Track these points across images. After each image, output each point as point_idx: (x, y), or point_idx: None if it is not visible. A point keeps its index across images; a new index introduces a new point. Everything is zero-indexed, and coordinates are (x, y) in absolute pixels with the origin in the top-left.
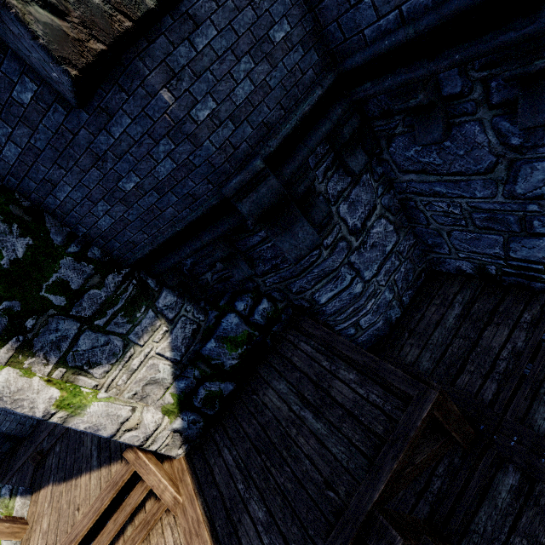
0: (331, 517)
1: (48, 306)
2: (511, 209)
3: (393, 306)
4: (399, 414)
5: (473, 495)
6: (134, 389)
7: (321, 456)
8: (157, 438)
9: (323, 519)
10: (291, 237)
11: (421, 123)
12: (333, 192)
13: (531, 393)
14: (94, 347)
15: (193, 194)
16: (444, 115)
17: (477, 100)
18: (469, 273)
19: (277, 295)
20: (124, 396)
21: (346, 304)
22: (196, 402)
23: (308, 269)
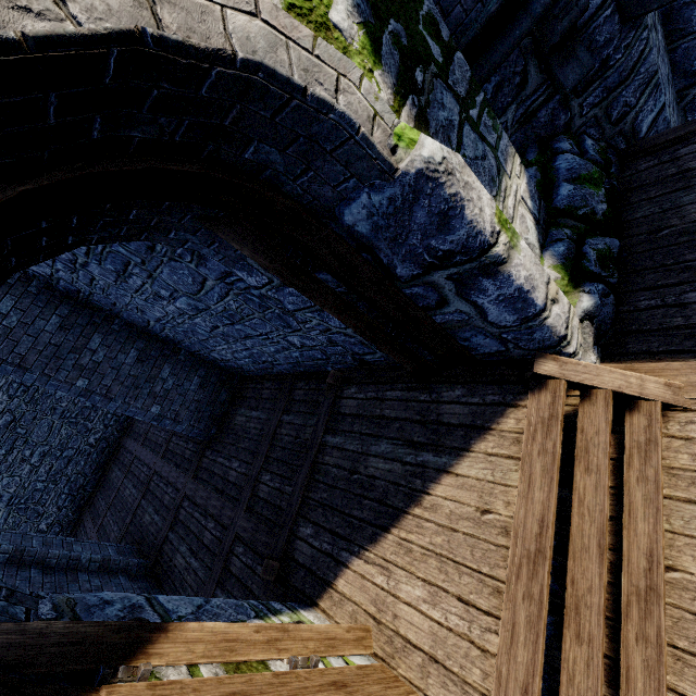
0: None
1: (428, 55)
2: None
3: None
4: None
5: None
6: None
7: None
8: (572, 329)
9: None
10: None
11: None
12: None
13: None
14: (475, 157)
15: None
16: None
17: None
18: None
19: (593, 131)
20: None
21: None
22: (592, 266)
23: (636, 67)
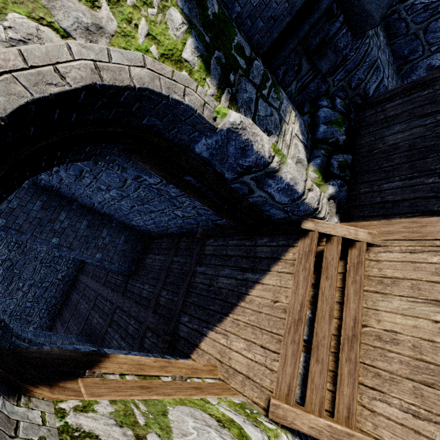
0: None
1: (237, 65)
2: None
3: None
4: None
5: None
6: None
7: None
8: (322, 205)
9: None
10: None
11: None
12: None
13: None
14: (266, 115)
15: None
16: None
17: None
18: (438, 66)
19: (341, 94)
20: None
21: None
22: (335, 170)
23: (363, 59)
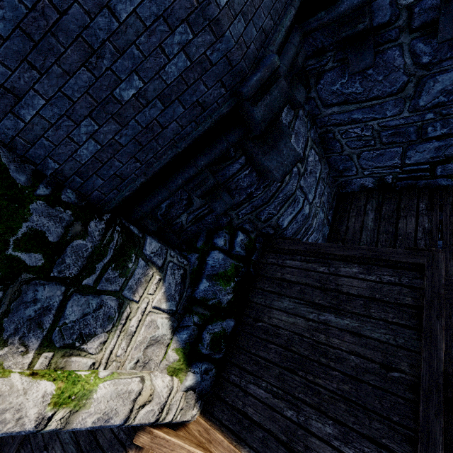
0: (408, 394)
1: (18, 269)
2: (412, 121)
3: (325, 224)
4: (419, 281)
5: (448, 343)
6: (136, 356)
7: (365, 346)
8: (171, 406)
9: (401, 401)
10: (277, 154)
11: (354, 53)
12: (285, 123)
13: (451, 255)
14: (84, 314)
15: (203, 102)
16: (373, 43)
17: (401, 26)
18: (370, 187)
19: (248, 226)
20: (126, 368)
21: (300, 225)
22: (203, 349)
23: (275, 194)
